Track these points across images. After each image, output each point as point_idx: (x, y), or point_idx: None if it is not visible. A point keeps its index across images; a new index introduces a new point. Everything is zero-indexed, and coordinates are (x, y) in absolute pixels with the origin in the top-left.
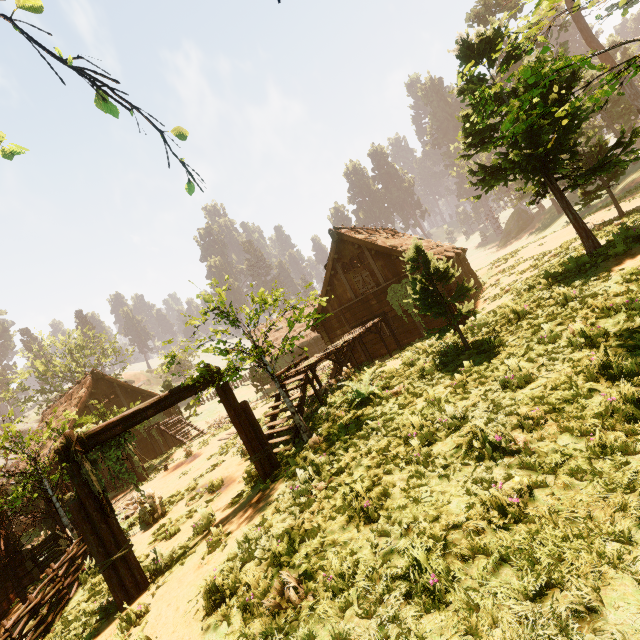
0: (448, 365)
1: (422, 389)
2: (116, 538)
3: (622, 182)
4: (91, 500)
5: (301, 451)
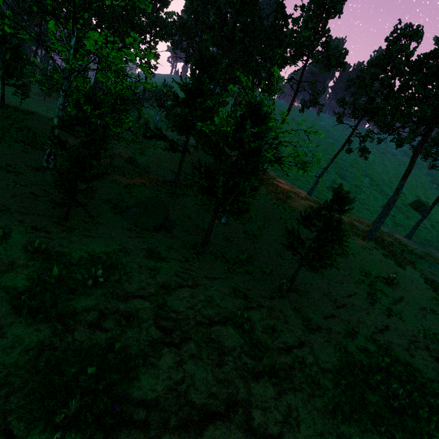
0: None
1: None
2: None
3: None
4: None
5: None
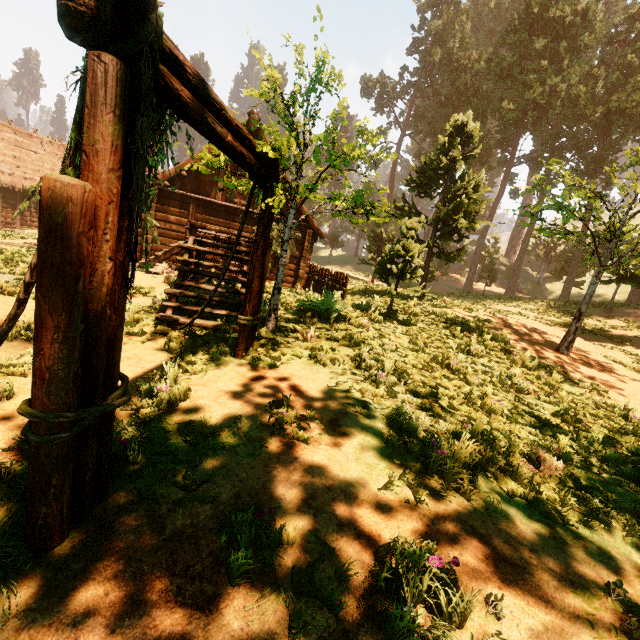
0: (384, 322)
1: (387, 331)
2: (108, 357)
3: (349, 262)
4: (115, 219)
5: (275, 338)
